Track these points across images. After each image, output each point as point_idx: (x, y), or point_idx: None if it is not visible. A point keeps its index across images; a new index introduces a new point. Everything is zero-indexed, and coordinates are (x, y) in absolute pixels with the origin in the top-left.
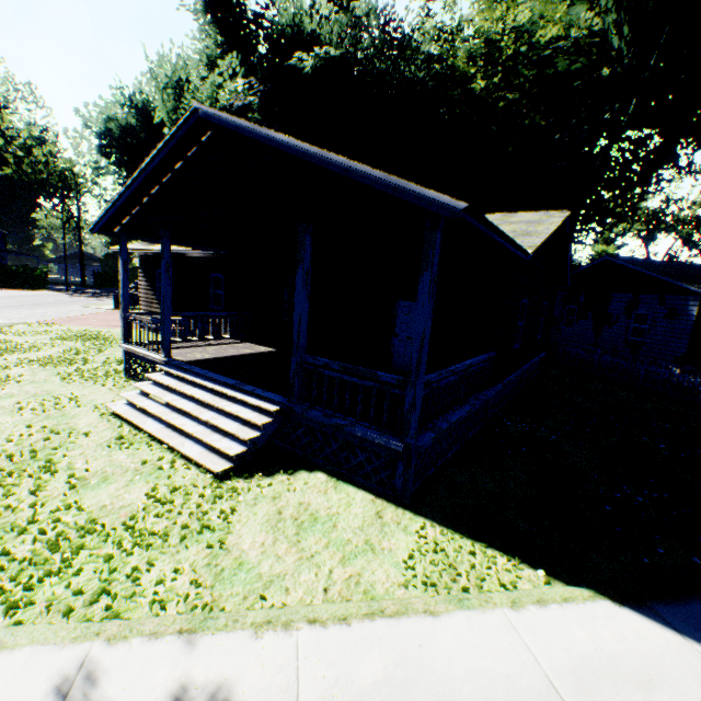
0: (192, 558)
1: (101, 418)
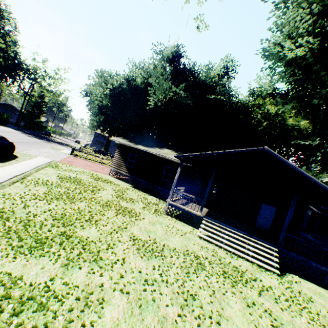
0: (321, 307)
1: (202, 241)
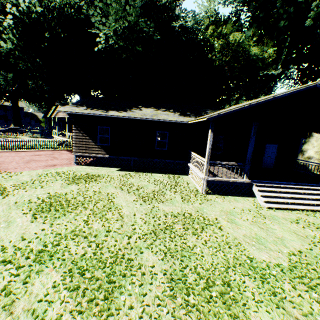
0: None
1: (278, 212)
